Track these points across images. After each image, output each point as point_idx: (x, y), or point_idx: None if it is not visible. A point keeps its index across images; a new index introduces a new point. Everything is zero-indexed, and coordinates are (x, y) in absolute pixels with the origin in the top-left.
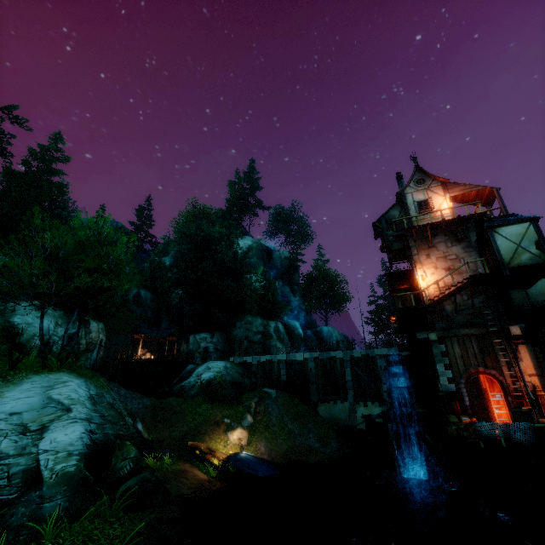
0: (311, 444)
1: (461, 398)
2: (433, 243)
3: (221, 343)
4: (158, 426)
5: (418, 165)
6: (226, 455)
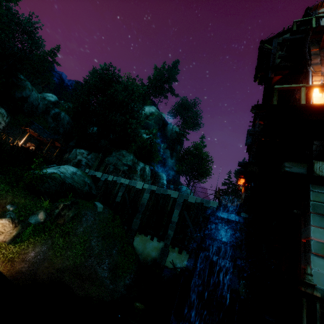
0: (98, 271)
1: None
2: None
3: (93, 161)
4: None
5: None
6: None
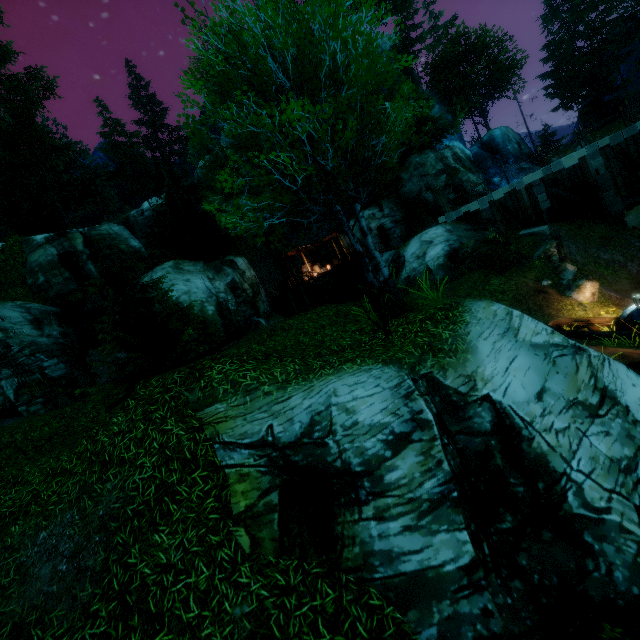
0: None
1: None
2: None
3: (397, 211)
4: None
5: None
6: (609, 317)
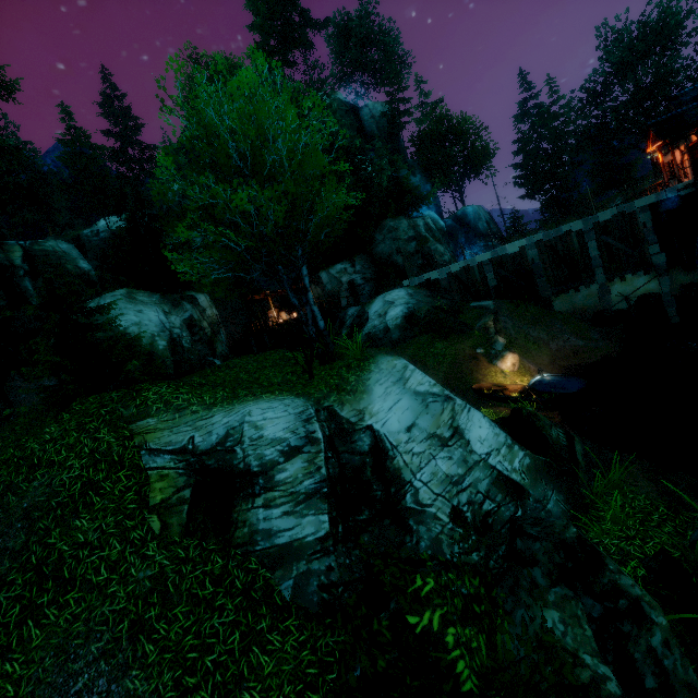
0: (575, 344)
1: None
2: None
3: (369, 269)
4: None
5: None
6: (521, 385)
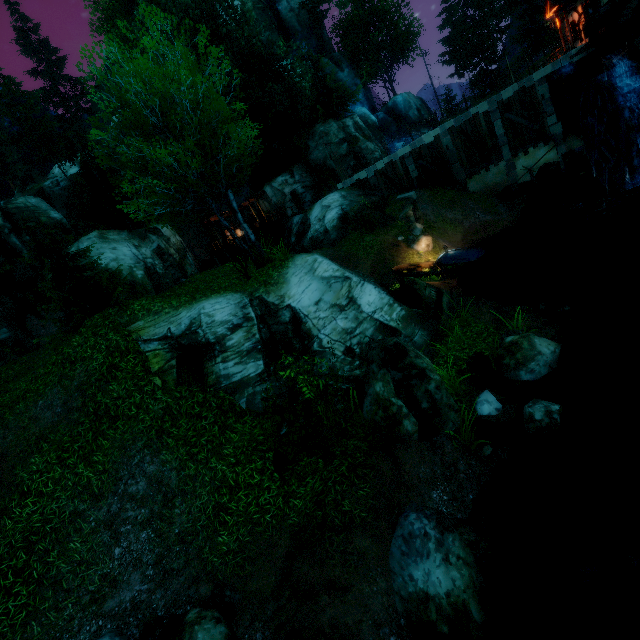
0: (484, 220)
1: None
2: None
3: (307, 178)
4: None
5: None
6: (431, 262)
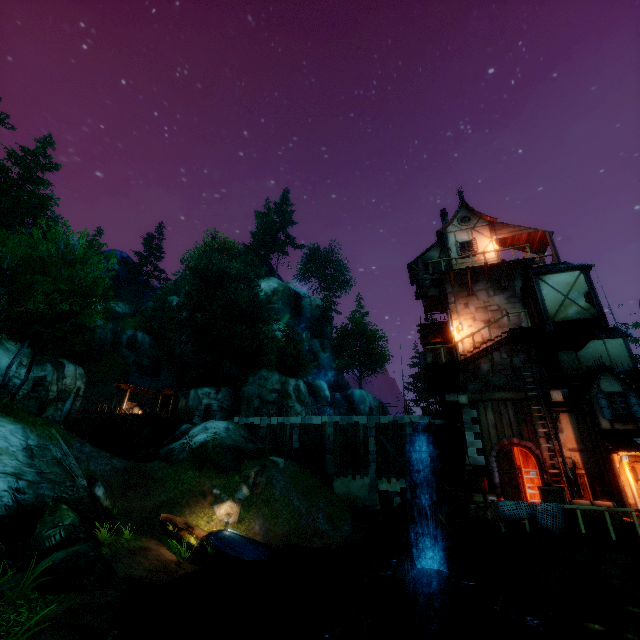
0: (318, 526)
1: (491, 474)
2: (473, 290)
3: (228, 401)
4: (129, 493)
5: (464, 201)
6: (208, 532)
